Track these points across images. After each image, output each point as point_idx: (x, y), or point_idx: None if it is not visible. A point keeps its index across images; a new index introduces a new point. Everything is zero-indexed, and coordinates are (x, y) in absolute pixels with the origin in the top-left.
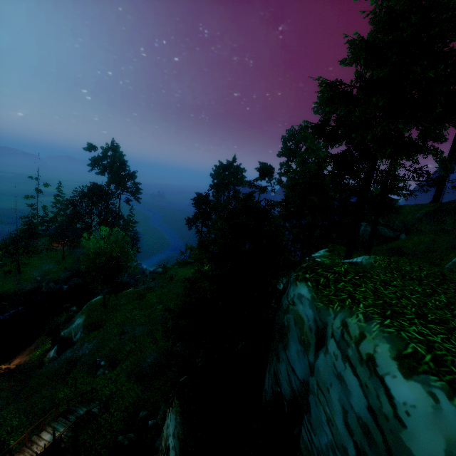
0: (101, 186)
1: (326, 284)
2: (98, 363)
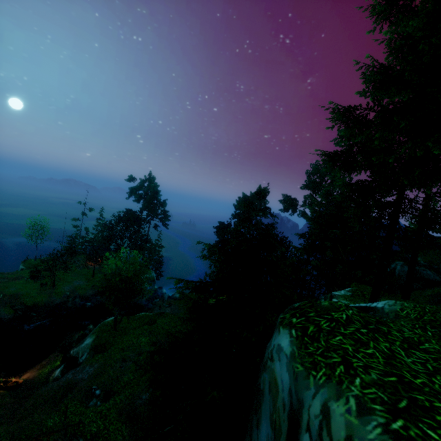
0: (135, 212)
1: (315, 336)
2: (93, 391)
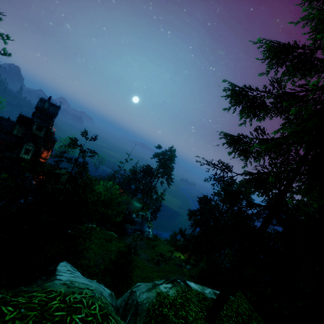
0: (151, 168)
1: None
2: None
